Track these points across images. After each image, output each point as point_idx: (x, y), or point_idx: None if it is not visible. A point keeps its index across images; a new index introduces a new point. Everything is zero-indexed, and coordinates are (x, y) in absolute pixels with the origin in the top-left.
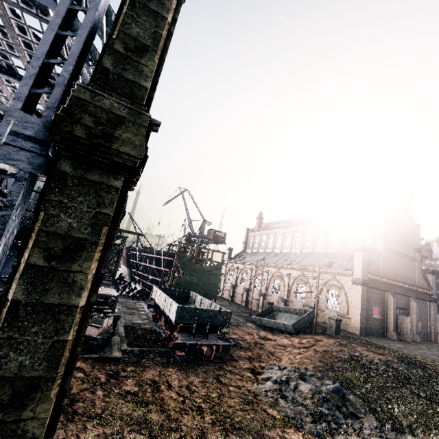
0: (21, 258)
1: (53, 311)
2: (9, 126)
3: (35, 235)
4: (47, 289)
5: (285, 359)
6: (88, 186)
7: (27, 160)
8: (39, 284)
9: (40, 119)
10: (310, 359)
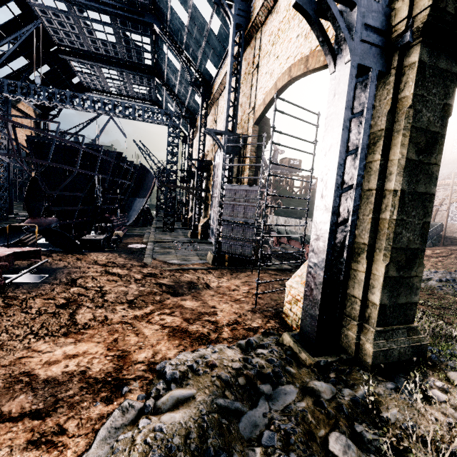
0: (386, 157)
1: (421, 198)
2: (362, 19)
3: (409, 132)
4: (418, 181)
5: (428, 266)
6: (438, 75)
7: (375, 57)
8: (413, 176)
9: (380, 5)
10: (455, 264)
